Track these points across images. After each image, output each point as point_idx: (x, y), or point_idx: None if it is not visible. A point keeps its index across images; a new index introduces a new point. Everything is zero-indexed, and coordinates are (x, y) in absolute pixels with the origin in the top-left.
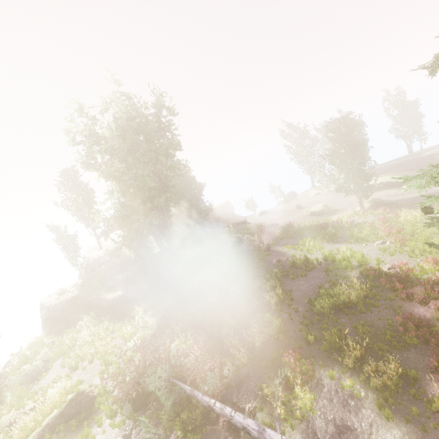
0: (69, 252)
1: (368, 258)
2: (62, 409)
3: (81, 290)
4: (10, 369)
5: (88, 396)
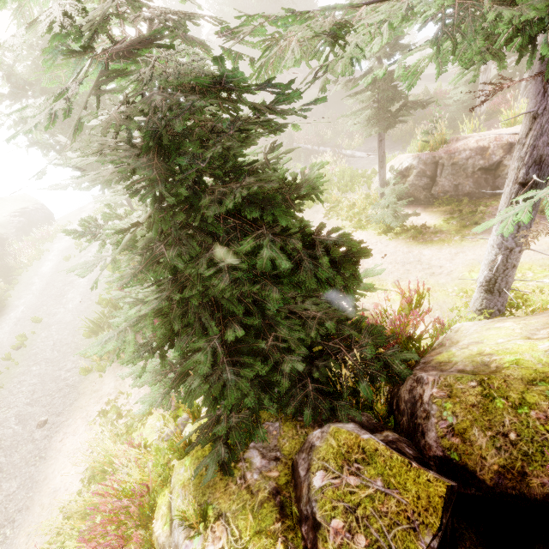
0: None
1: (444, 88)
2: None
3: None
4: None
5: None
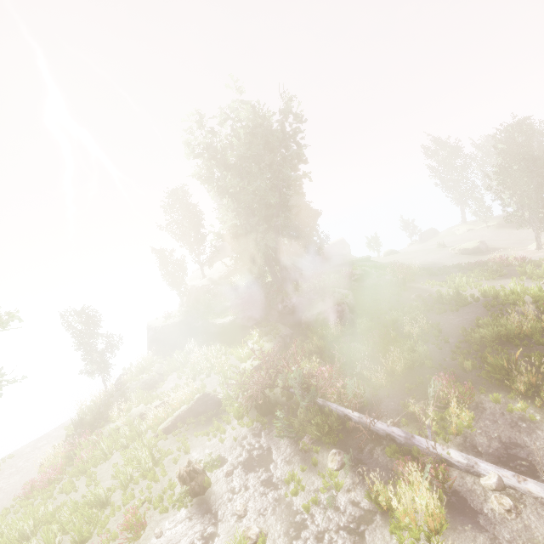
0: (173, 278)
1: None
2: (191, 405)
3: (187, 315)
4: (130, 376)
5: (213, 399)
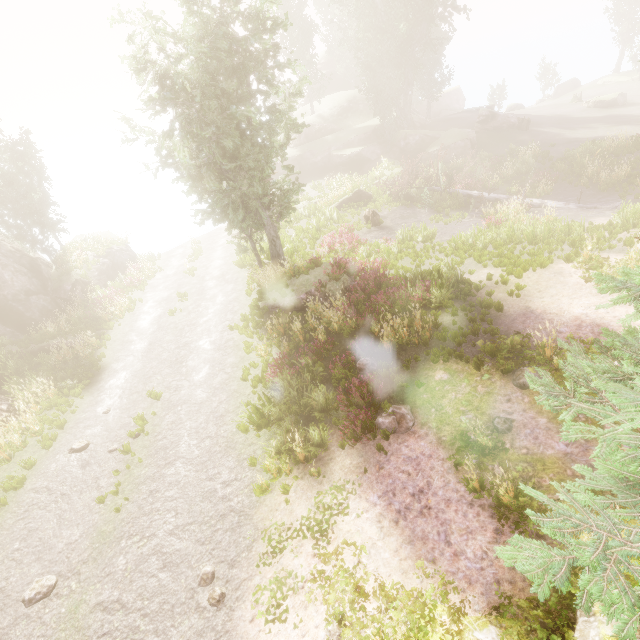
0: None
1: None
2: (350, 196)
3: (305, 150)
4: None
5: (365, 194)
